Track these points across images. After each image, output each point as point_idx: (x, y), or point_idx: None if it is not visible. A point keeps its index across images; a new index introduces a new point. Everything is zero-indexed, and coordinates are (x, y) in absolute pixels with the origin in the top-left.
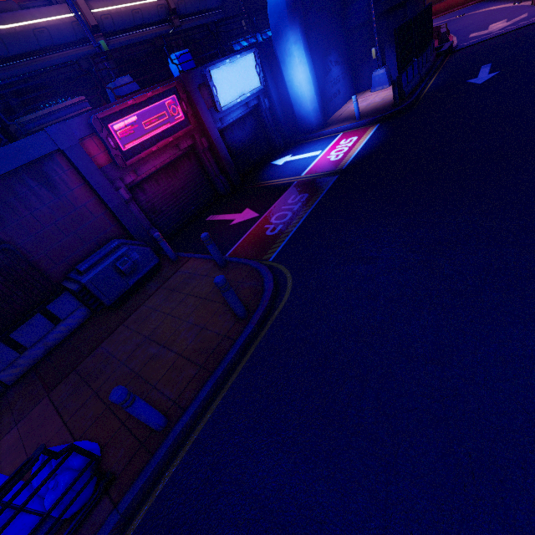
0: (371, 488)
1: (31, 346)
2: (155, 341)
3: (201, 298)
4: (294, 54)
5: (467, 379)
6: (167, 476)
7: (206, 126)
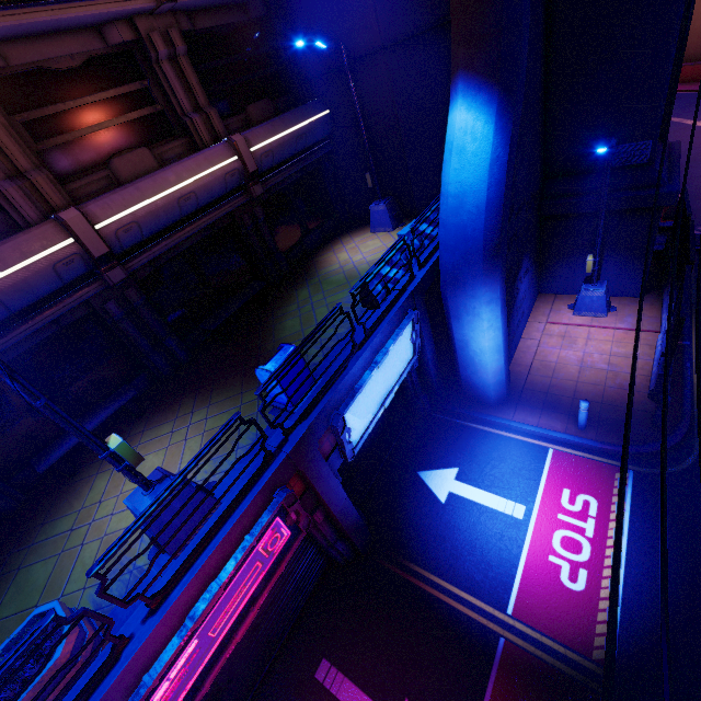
0: None
1: None
2: None
3: None
4: (482, 317)
5: None
6: None
7: (326, 501)
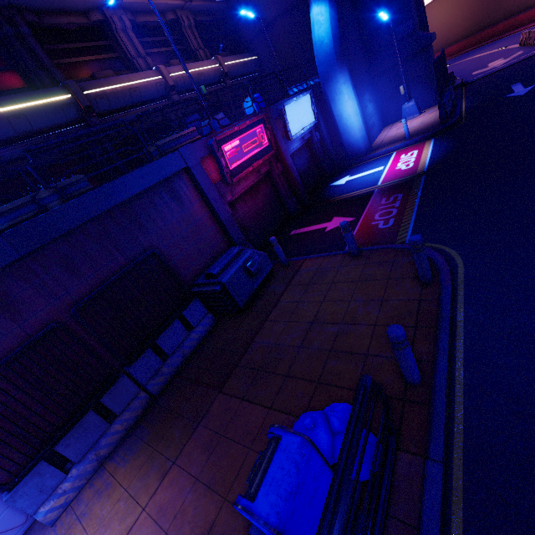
0: None
1: (171, 354)
2: (328, 322)
3: (353, 281)
4: (344, 92)
5: None
6: (458, 424)
7: (282, 152)
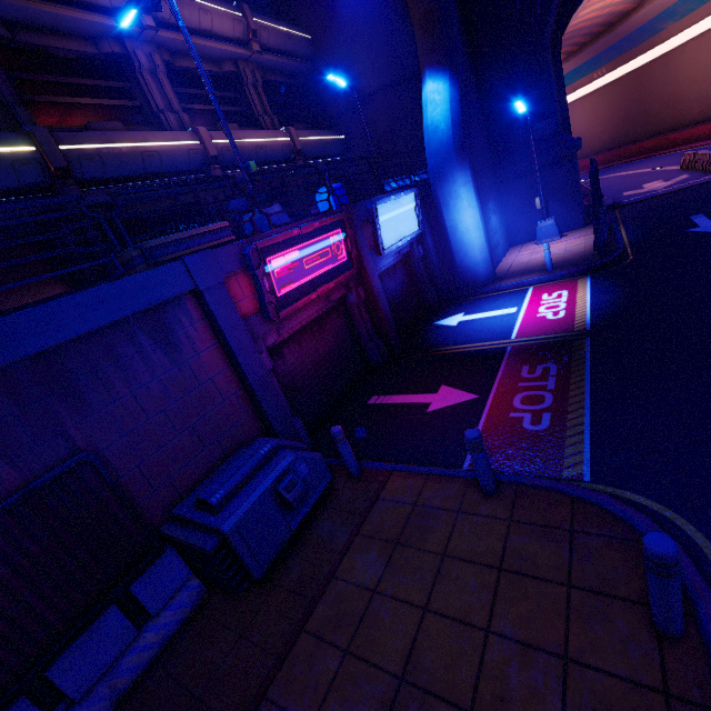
0: None
1: (82, 695)
2: (438, 694)
3: (488, 566)
4: (462, 197)
5: None
6: None
7: (367, 272)
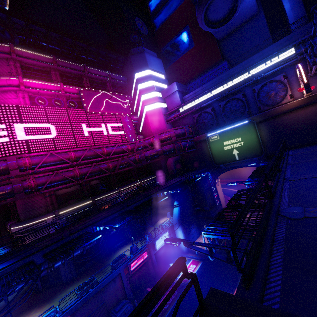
0: None
1: None
2: None
3: None
4: (179, 232)
5: None
6: None
7: (152, 256)
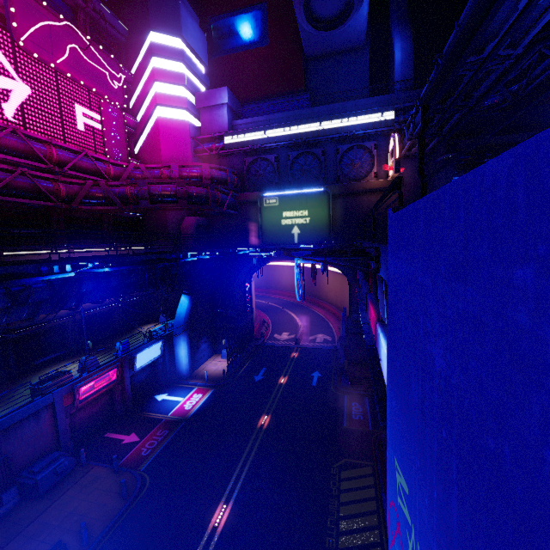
0: (156, 545)
1: None
2: (77, 513)
3: (103, 490)
4: (182, 345)
5: (189, 514)
6: None
7: (125, 379)
